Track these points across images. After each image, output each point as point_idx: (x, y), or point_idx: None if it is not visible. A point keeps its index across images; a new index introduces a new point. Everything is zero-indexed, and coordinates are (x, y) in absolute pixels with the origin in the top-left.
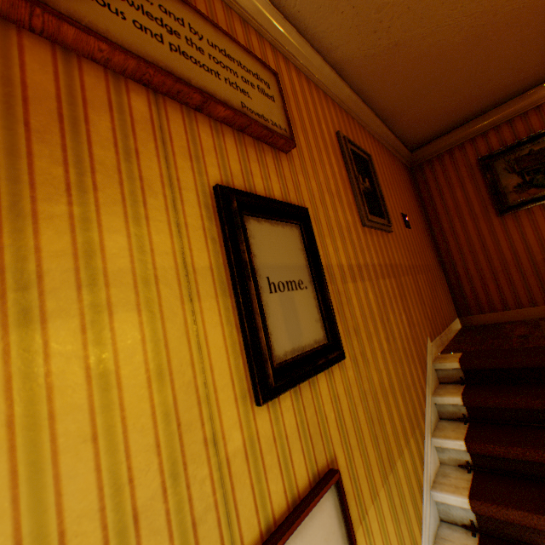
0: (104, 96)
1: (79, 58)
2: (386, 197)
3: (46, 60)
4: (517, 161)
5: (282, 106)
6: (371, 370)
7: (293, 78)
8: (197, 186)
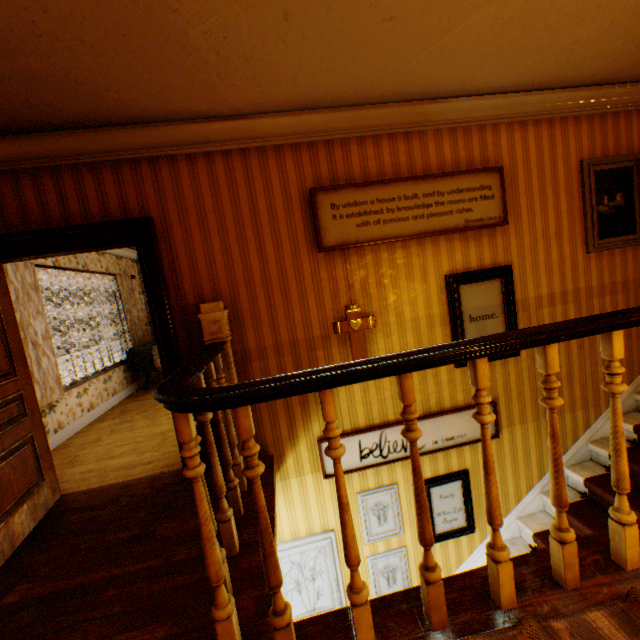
0: (401, 255)
1: (393, 243)
2: None
3: (385, 252)
4: None
5: (500, 197)
6: None
7: (527, 139)
8: (436, 278)
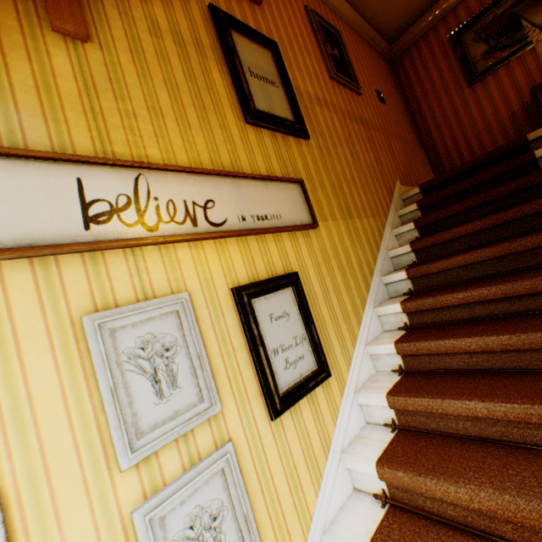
0: None
1: None
2: (358, 72)
3: None
4: (483, 29)
5: None
6: (335, 163)
7: None
8: (198, 4)
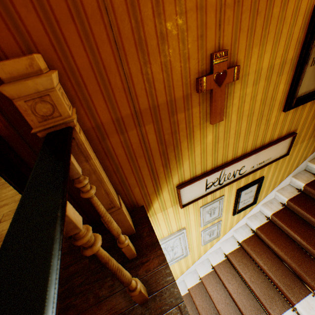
0: None
1: None
2: None
3: None
4: None
5: None
6: None
7: None
8: (305, 9)
